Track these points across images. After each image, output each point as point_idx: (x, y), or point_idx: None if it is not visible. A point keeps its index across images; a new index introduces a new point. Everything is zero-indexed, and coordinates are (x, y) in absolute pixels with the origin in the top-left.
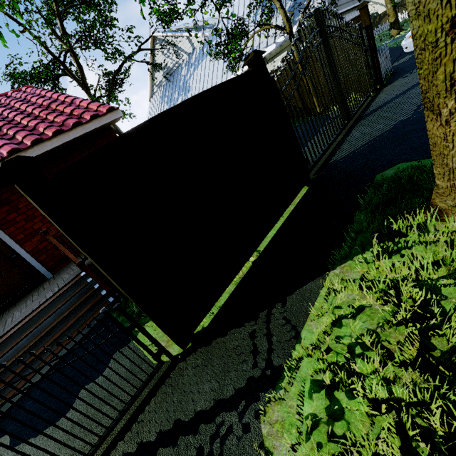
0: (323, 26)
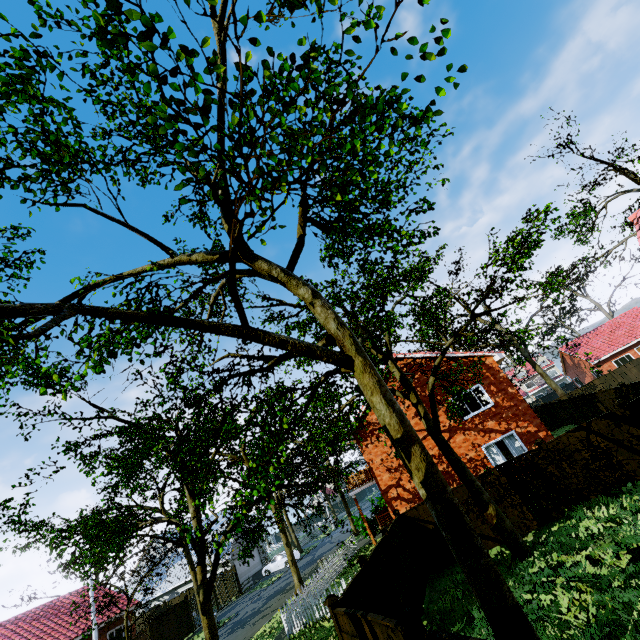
0: None
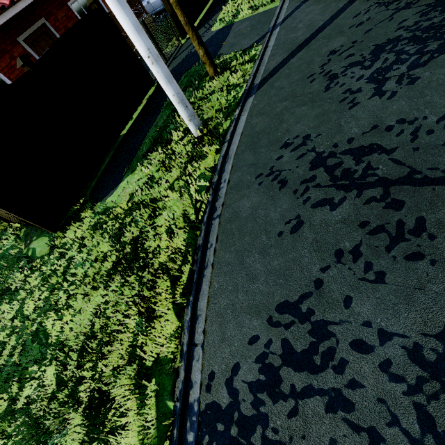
0: None
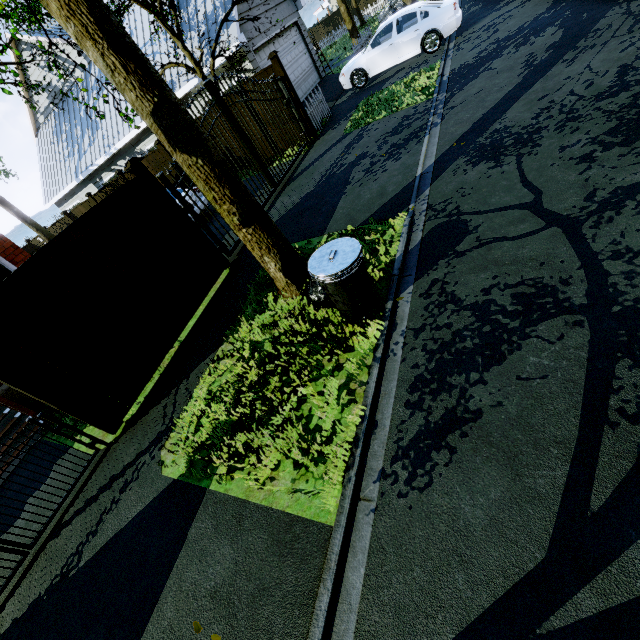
0: (220, 98)
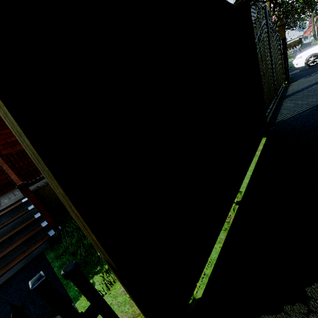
0: (268, 20)
